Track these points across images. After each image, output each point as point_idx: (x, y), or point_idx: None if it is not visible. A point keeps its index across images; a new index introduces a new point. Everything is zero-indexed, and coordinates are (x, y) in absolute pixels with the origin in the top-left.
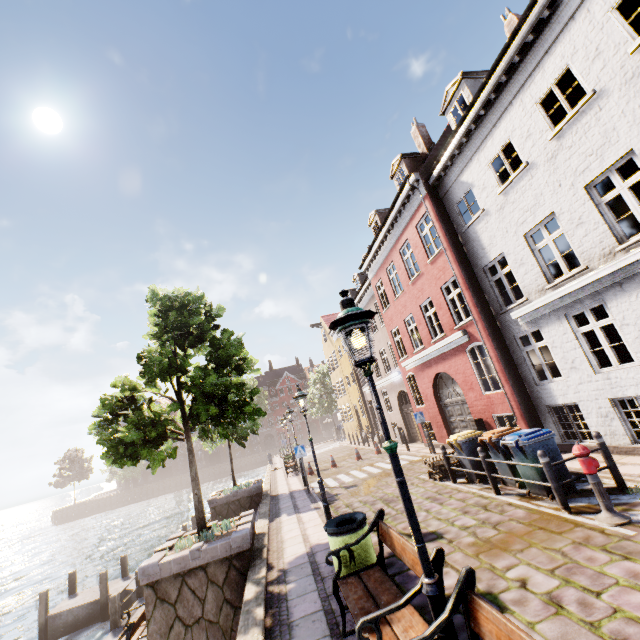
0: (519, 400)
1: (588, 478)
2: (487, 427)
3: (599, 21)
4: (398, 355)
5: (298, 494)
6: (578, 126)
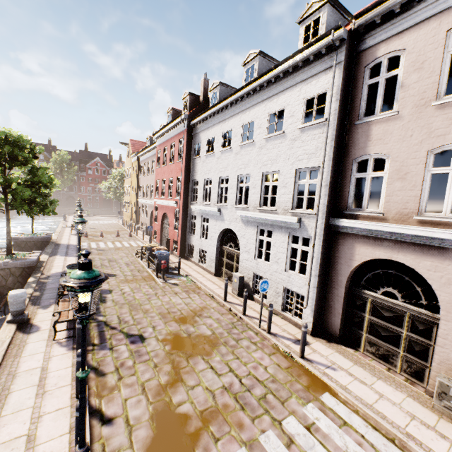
0: (181, 238)
1: (162, 269)
2: (171, 243)
3: (240, 124)
4: (155, 194)
5: (72, 247)
6: (225, 155)
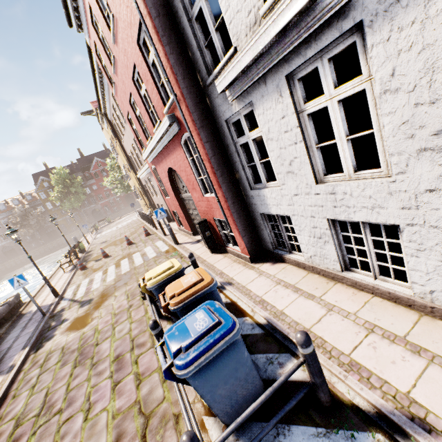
0: (233, 208)
1: None
2: (211, 227)
3: None
4: (140, 146)
5: (35, 318)
6: None
